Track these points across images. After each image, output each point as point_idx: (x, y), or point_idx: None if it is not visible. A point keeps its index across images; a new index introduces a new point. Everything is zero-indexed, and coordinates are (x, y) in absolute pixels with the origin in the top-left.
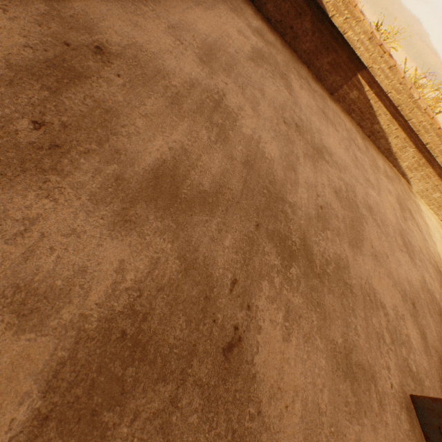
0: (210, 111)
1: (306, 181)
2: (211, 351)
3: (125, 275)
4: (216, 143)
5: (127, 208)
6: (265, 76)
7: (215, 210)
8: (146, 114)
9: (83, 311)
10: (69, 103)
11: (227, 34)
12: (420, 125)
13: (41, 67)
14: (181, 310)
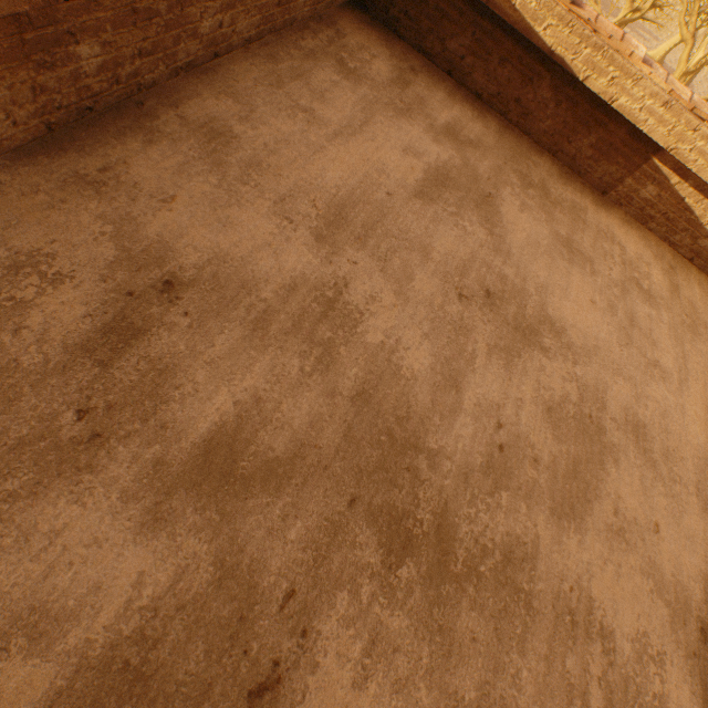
0: (315, 322)
1: (480, 402)
2: (232, 694)
3: (142, 591)
4: (312, 375)
5: (161, 502)
6: (441, 216)
7: (286, 485)
8: (212, 359)
9: (89, 635)
10: (120, 374)
11: (380, 165)
12: None
13: (98, 337)
14: (202, 635)
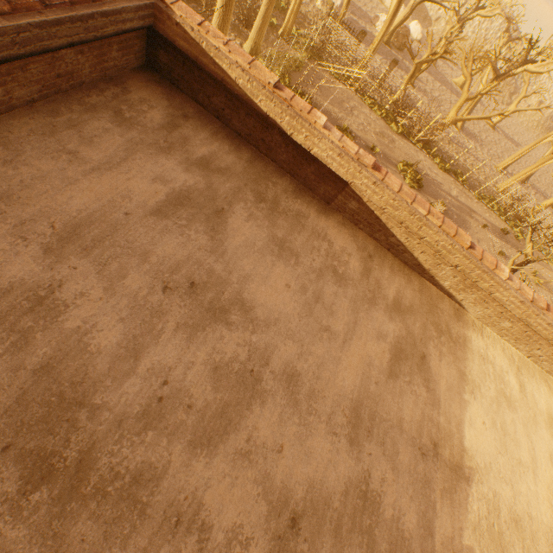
0: (21, 315)
1: (155, 366)
2: None
3: None
4: (3, 355)
5: None
6: (170, 228)
7: None
8: None
9: None
10: None
11: (127, 192)
12: (439, 244)
13: None
14: None
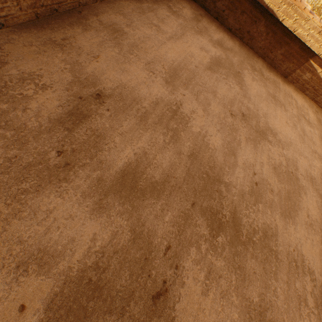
0: (168, 120)
1: (245, 162)
2: (144, 297)
3: (95, 243)
4: (169, 144)
5: (102, 199)
6: (219, 79)
7: (161, 194)
8: (122, 132)
9: (70, 265)
10: (77, 135)
11: (190, 54)
12: None
13: (65, 116)
14: (127, 266)
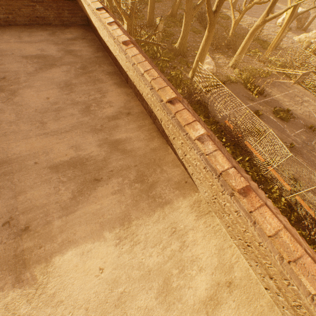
0: None
1: None
2: None
3: None
4: None
5: None
6: (23, 62)
7: None
8: None
9: None
10: None
11: (23, 49)
12: (149, 98)
13: None
14: None
